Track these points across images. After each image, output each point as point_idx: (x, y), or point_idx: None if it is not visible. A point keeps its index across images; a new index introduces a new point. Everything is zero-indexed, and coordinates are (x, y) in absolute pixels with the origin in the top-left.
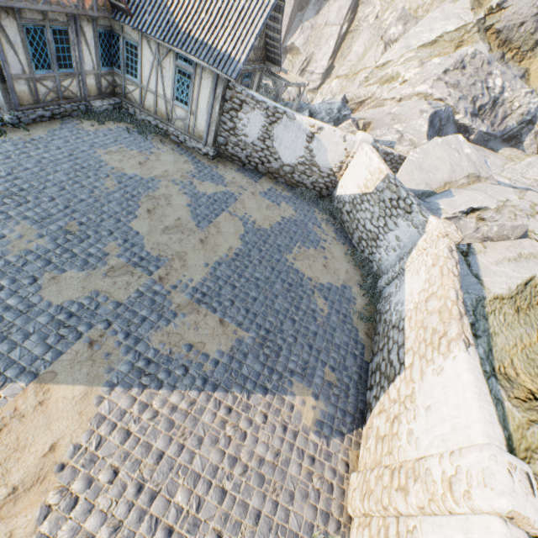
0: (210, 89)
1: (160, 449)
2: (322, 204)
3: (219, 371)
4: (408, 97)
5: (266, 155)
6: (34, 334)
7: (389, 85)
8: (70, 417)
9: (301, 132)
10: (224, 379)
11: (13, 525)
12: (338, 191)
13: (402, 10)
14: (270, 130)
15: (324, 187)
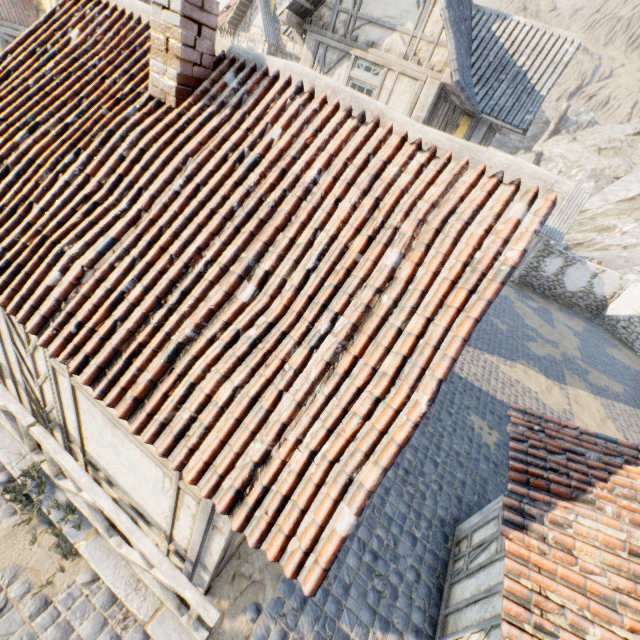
0: (532, 245)
1: (635, 423)
2: (597, 320)
3: (628, 400)
4: (634, 245)
5: (554, 284)
6: (548, 367)
7: (609, 234)
8: (592, 401)
9: (587, 272)
10: (634, 404)
11: (612, 430)
12: (608, 312)
13: (591, 171)
14: (564, 270)
15: (595, 308)
